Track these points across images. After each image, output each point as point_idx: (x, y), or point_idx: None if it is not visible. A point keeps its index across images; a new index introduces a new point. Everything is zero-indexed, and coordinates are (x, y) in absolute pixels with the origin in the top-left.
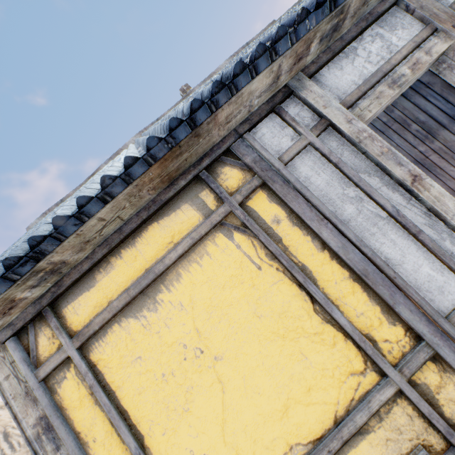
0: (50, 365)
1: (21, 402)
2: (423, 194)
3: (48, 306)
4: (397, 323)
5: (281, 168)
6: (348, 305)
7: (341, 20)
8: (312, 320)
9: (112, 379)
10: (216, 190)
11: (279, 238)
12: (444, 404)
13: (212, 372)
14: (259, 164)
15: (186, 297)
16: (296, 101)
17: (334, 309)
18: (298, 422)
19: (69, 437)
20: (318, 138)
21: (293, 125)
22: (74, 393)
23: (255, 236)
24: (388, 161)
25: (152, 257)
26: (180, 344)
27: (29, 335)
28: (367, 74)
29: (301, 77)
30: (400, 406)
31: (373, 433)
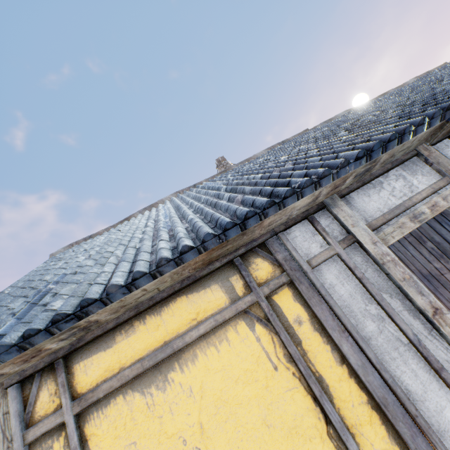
0: (41, 428)
1: None
2: (444, 329)
3: (62, 358)
4: None
5: (308, 270)
6: (364, 436)
7: (373, 166)
8: (324, 445)
9: None
10: (246, 278)
11: (298, 340)
12: None
13: None
14: (289, 263)
15: (197, 382)
16: (328, 214)
17: (349, 438)
18: None
19: None
20: (344, 250)
21: (324, 235)
22: None
23: (276, 332)
24: (410, 287)
25: (173, 330)
26: (180, 438)
27: (33, 385)
28: (391, 205)
29: (334, 196)
30: None
31: None
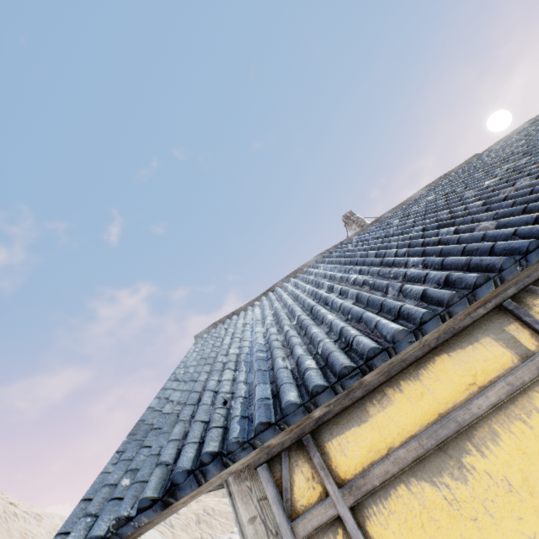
0: (311, 520)
1: None
2: None
3: (309, 434)
4: None
5: None
6: None
7: None
8: None
9: None
10: (534, 326)
11: None
12: None
13: None
14: None
15: (514, 472)
16: None
17: None
18: None
19: None
20: None
21: None
22: None
23: None
24: None
25: (446, 399)
26: None
27: (282, 466)
28: None
29: None
30: None
31: None
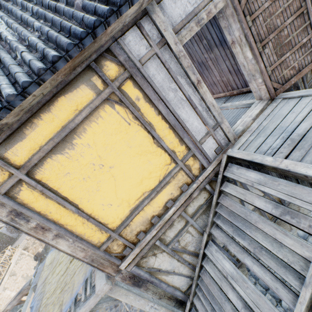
0: (7, 186)
1: None
2: (200, 90)
3: None
4: (183, 145)
5: (140, 67)
6: (167, 139)
7: None
8: (153, 146)
9: (54, 185)
10: (103, 78)
11: (139, 109)
12: (193, 170)
13: (109, 173)
14: (128, 63)
15: (91, 141)
16: (149, 20)
17: (162, 141)
18: (146, 185)
19: (35, 214)
20: (160, 50)
21: (148, 39)
22: (30, 196)
23: (127, 107)
24: (190, 71)
25: (65, 119)
26: (91, 164)
27: None
28: (187, 11)
29: (153, 2)
30: (180, 173)
31: (171, 183)
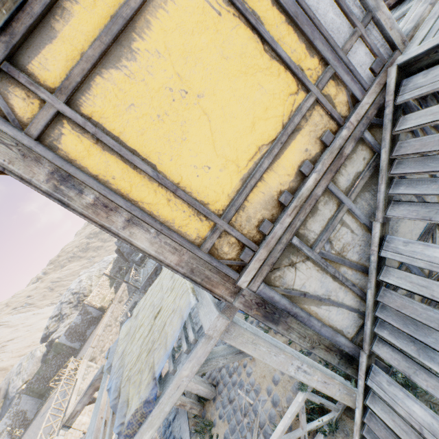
0: (40, 123)
1: (21, 165)
2: None
3: (6, 62)
4: (315, 56)
5: None
6: (285, 45)
7: None
8: (264, 58)
9: (112, 127)
10: None
11: None
12: (337, 106)
13: (198, 108)
14: None
15: (161, 45)
16: None
17: (278, 46)
18: (262, 132)
19: (89, 178)
20: None
21: None
22: (78, 146)
23: None
24: None
25: (114, 3)
26: (167, 89)
27: None
28: None
29: None
30: (316, 111)
31: (303, 129)
